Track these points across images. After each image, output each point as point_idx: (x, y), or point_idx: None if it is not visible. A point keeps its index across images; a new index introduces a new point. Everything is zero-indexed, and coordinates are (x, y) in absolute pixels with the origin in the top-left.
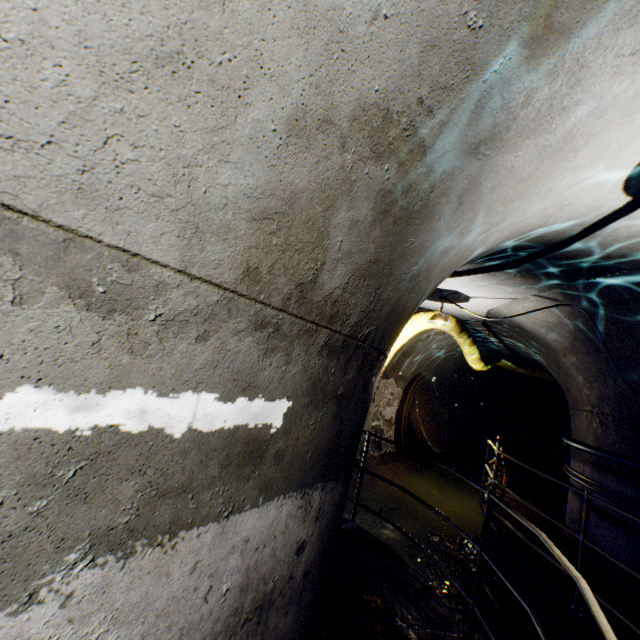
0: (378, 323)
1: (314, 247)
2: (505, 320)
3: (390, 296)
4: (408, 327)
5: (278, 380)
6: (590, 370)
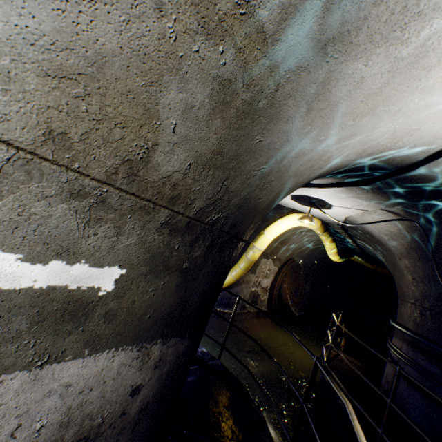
0: (228, 211)
1: (141, 124)
2: (358, 226)
3: (239, 189)
4: (284, 223)
5: (107, 249)
6: (418, 272)
